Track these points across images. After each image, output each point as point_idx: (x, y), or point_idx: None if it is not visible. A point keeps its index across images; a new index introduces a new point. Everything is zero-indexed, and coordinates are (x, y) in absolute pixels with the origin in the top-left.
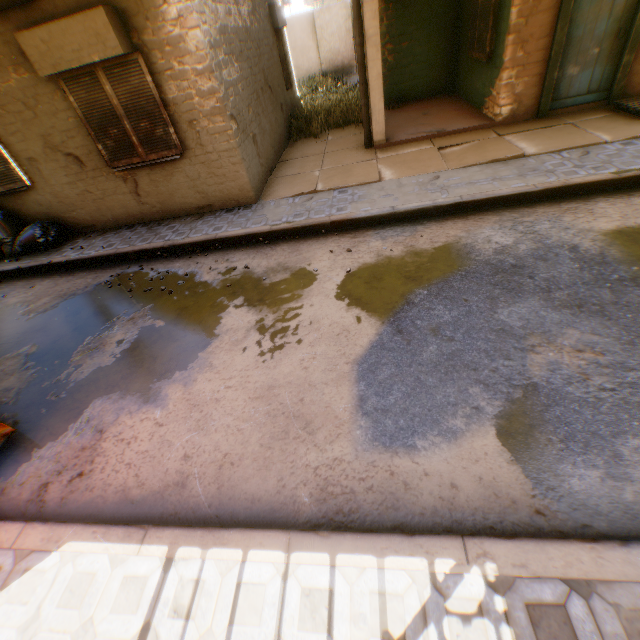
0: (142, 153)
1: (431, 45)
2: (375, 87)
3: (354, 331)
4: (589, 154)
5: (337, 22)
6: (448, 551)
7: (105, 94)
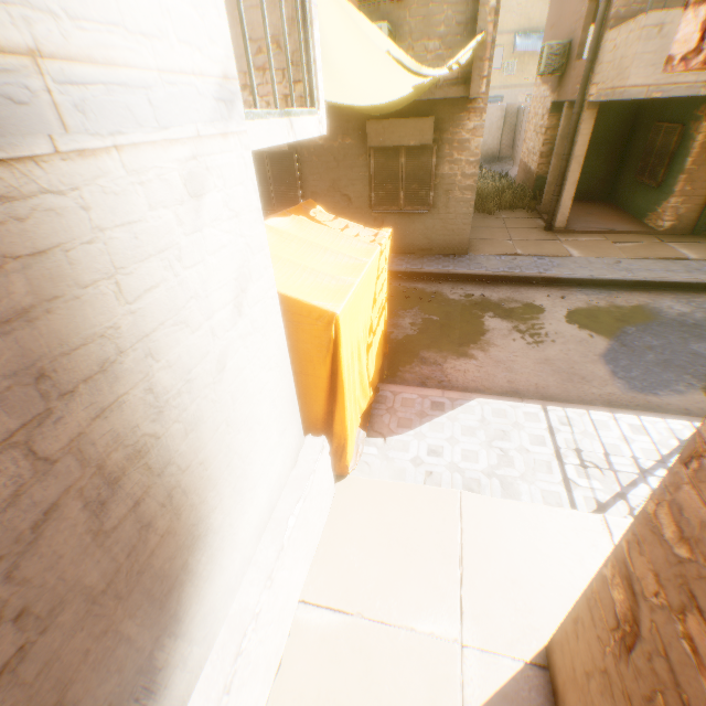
0: (402, 204)
1: (597, 161)
2: (569, 189)
3: (590, 341)
4: None
5: (491, 119)
6: (697, 421)
7: (398, 163)
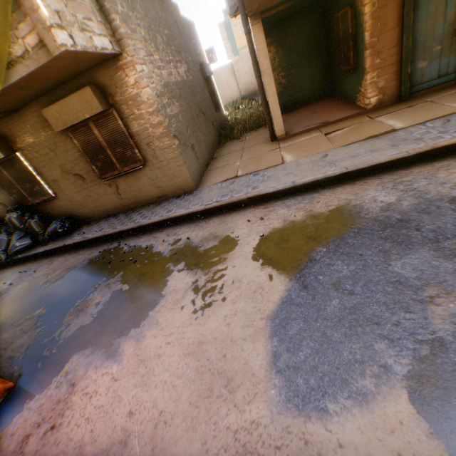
0: (119, 167)
1: (311, 67)
2: (272, 101)
3: (267, 288)
4: (450, 121)
5: (248, 65)
6: None
7: (94, 135)
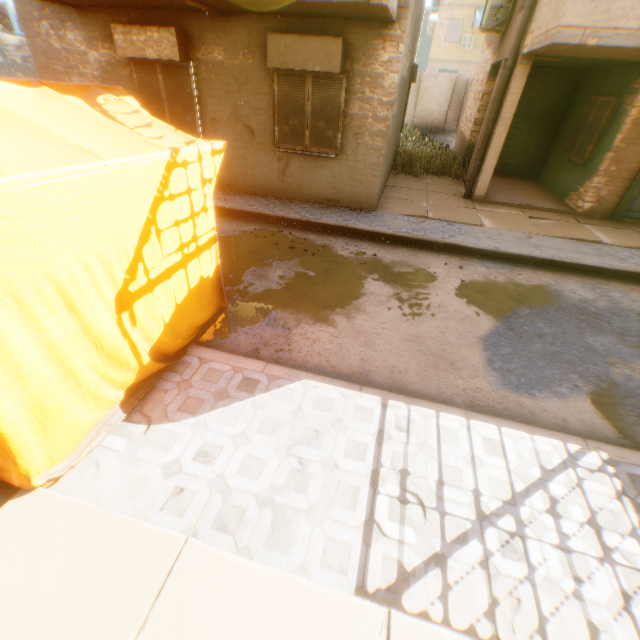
0: (307, 144)
1: (530, 136)
2: (492, 155)
3: (475, 320)
4: None
5: (440, 89)
6: (574, 442)
7: (303, 94)
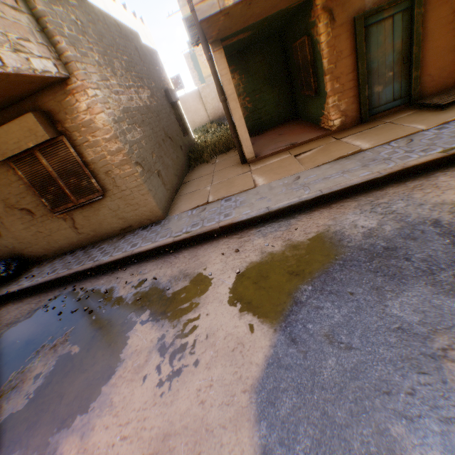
0: (74, 199)
1: (275, 92)
2: (240, 124)
3: (248, 344)
4: (413, 140)
5: (214, 91)
6: None
7: (43, 165)
